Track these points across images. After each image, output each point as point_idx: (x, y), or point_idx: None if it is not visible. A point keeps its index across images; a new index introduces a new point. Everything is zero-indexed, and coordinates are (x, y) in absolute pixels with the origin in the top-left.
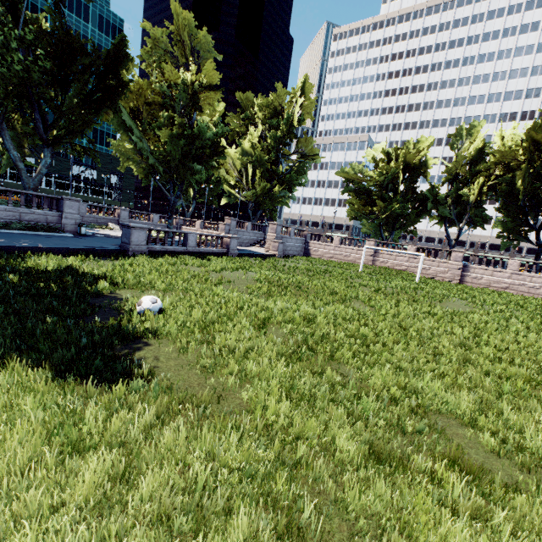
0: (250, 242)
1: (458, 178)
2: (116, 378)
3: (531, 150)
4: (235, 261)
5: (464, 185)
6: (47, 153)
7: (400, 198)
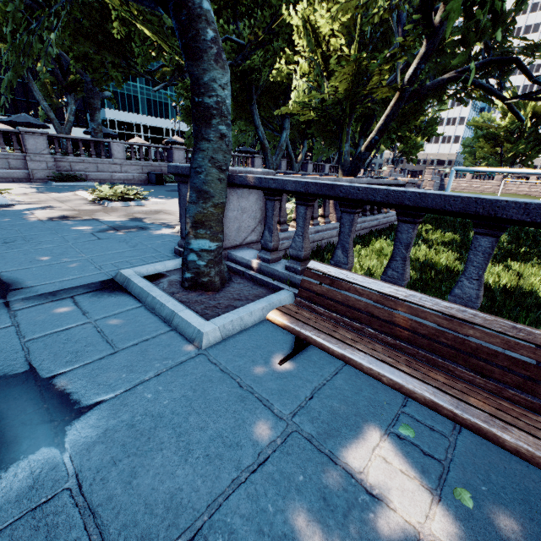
0: None
1: None
2: None
3: None
4: None
5: None
6: None
7: (525, 141)
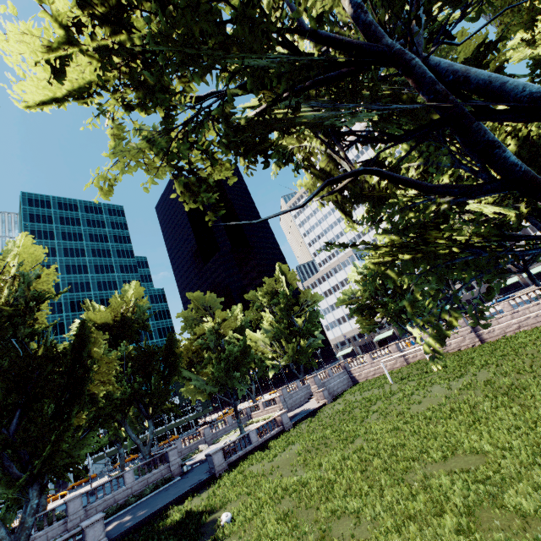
0: (306, 397)
1: None
2: None
3: None
4: (289, 435)
5: None
6: (150, 423)
7: (390, 299)
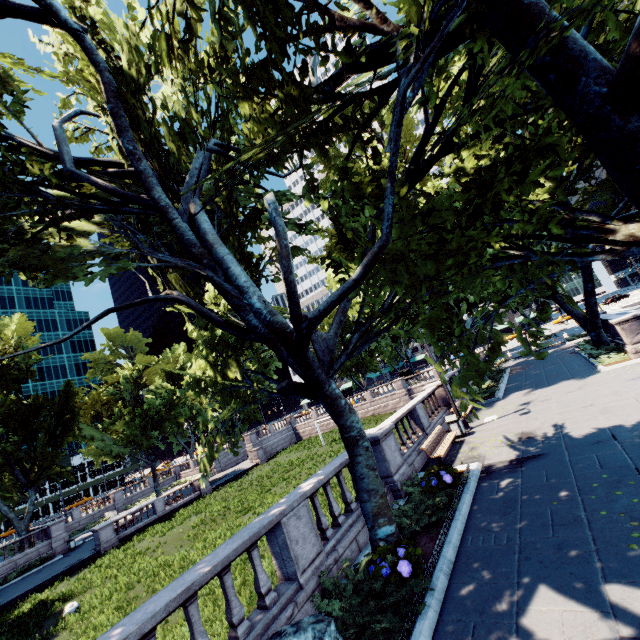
0: (246, 454)
1: None
2: None
3: None
4: (201, 503)
5: None
6: (32, 492)
7: None
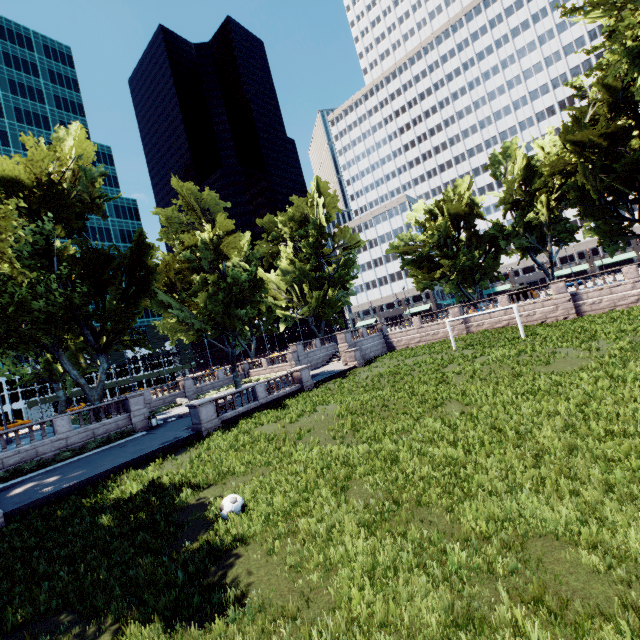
0: (325, 359)
1: (518, 202)
2: (215, 609)
3: (578, 150)
4: (313, 395)
5: (528, 207)
6: (103, 360)
7: (464, 250)
